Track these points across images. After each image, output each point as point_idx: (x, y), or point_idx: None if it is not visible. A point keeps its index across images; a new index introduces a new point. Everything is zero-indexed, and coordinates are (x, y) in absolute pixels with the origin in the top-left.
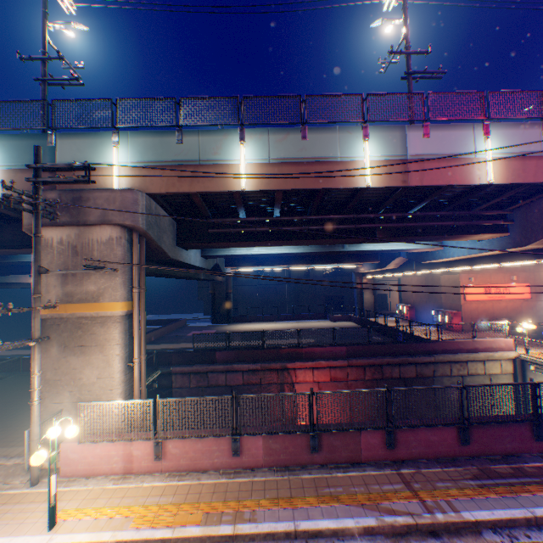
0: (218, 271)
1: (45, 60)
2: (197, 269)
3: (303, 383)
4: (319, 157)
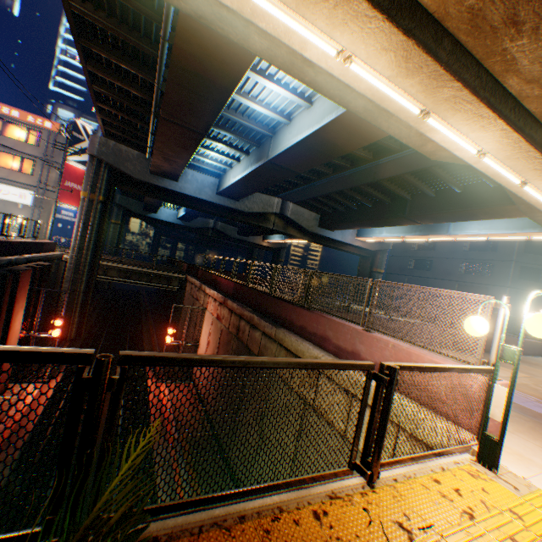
0: (299, 226)
1: None
2: (232, 210)
3: (209, 313)
4: None
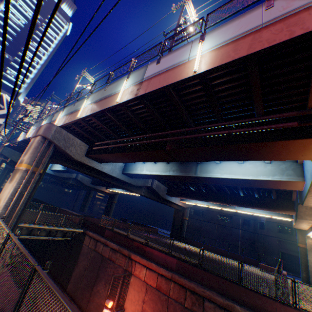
0: (157, 194)
1: (71, 94)
2: (126, 182)
3: (137, 278)
4: (106, 96)
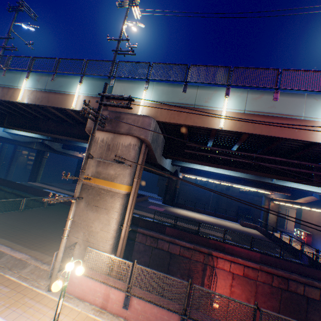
0: (175, 173)
1: (119, 40)
2: (165, 170)
3: (221, 269)
4: (285, 114)
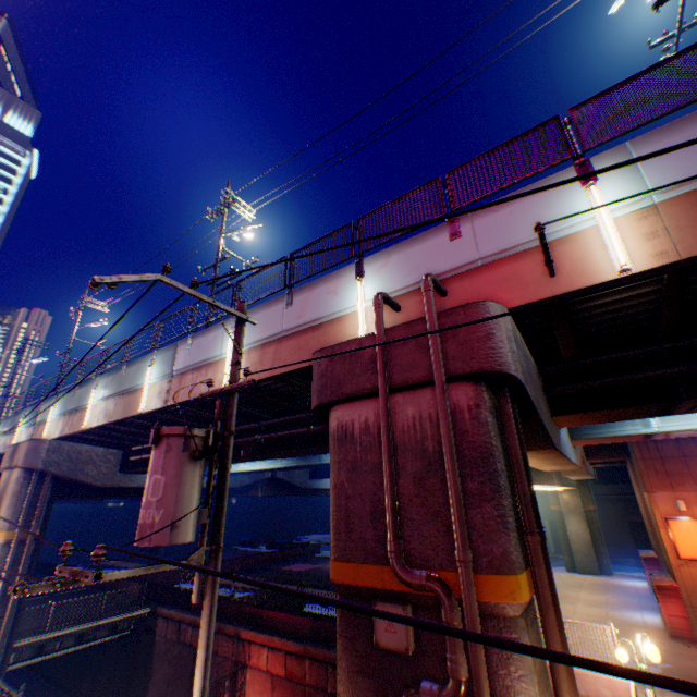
0: (292, 484)
1: (67, 352)
2: None
3: (257, 669)
4: (127, 388)
